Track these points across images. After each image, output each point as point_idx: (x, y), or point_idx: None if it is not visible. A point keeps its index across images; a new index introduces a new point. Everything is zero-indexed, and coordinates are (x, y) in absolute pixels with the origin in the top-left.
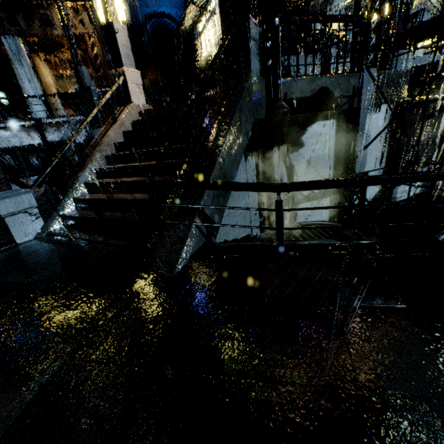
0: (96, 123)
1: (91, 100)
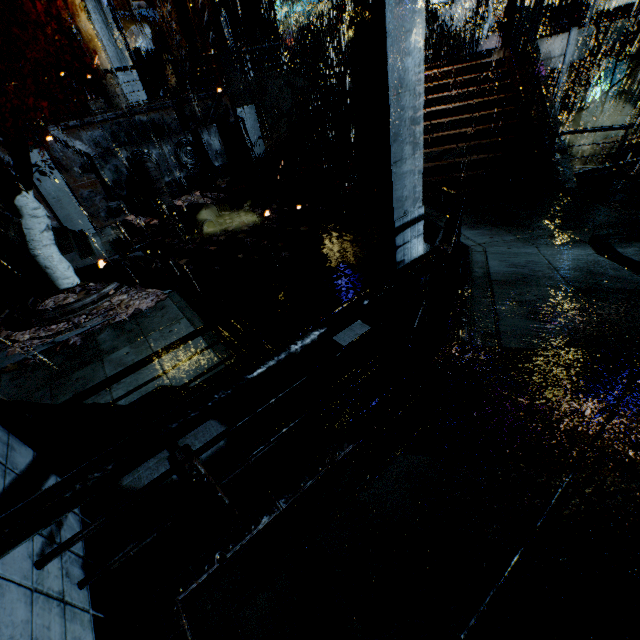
0: (245, 98)
1: (240, 64)
